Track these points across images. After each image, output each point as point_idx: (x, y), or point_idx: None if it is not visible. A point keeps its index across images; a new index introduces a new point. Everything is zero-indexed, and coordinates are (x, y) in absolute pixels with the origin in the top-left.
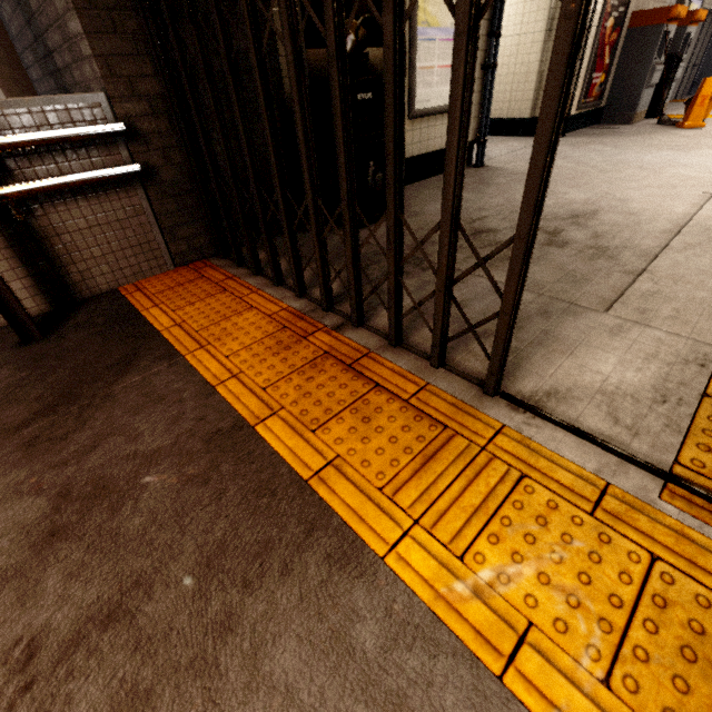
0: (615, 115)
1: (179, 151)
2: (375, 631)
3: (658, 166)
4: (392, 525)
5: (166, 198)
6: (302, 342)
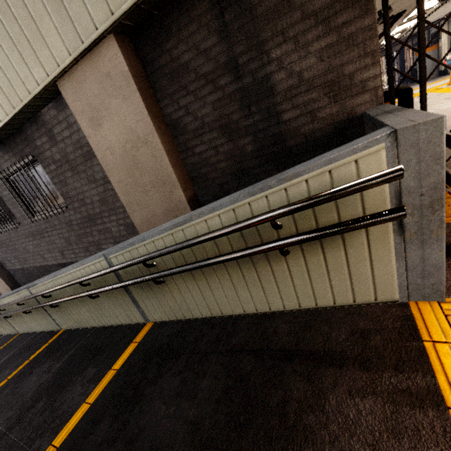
0: None
1: None
2: None
3: (439, 112)
4: None
5: None
6: None
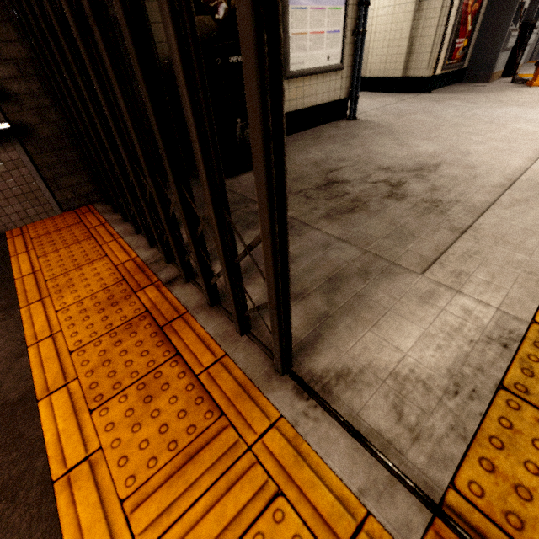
0: (476, 74)
1: (54, 110)
2: None
3: (503, 120)
4: None
5: (46, 152)
6: (130, 297)
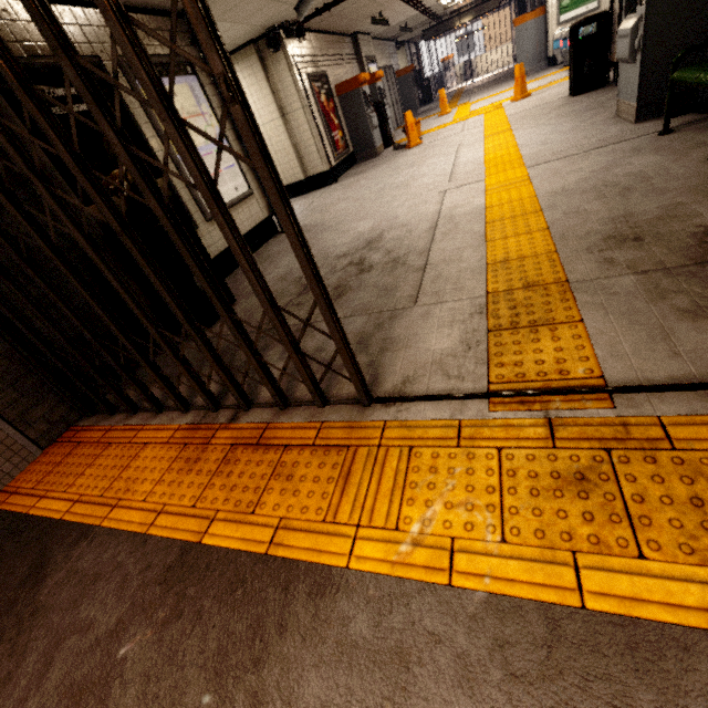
0: (364, 154)
1: None
2: (364, 618)
3: (406, 183)
4: (343, 540)
5: (2, 392)
6: (207, 448)
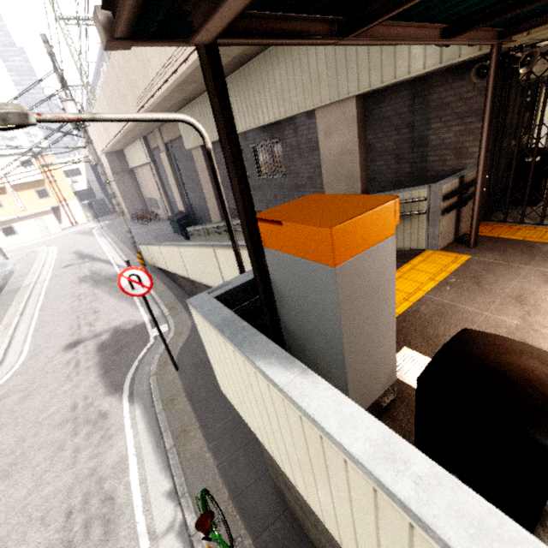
0: None
1: (485, 183)
2: None
3: None
4: None
5: None
6: None
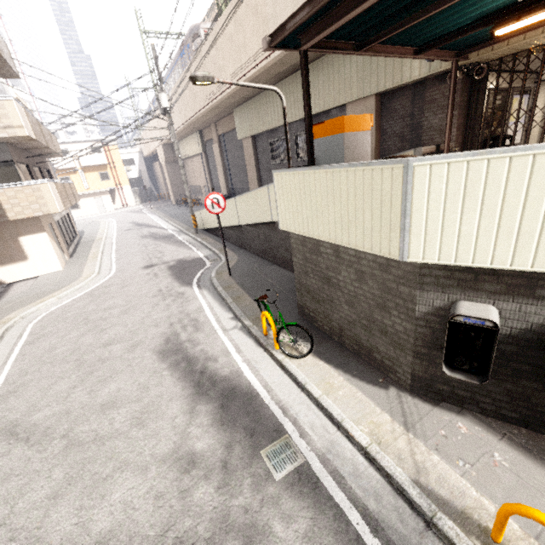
0: None
1: None
2: None
3: None
4: None
5: None
6: None
